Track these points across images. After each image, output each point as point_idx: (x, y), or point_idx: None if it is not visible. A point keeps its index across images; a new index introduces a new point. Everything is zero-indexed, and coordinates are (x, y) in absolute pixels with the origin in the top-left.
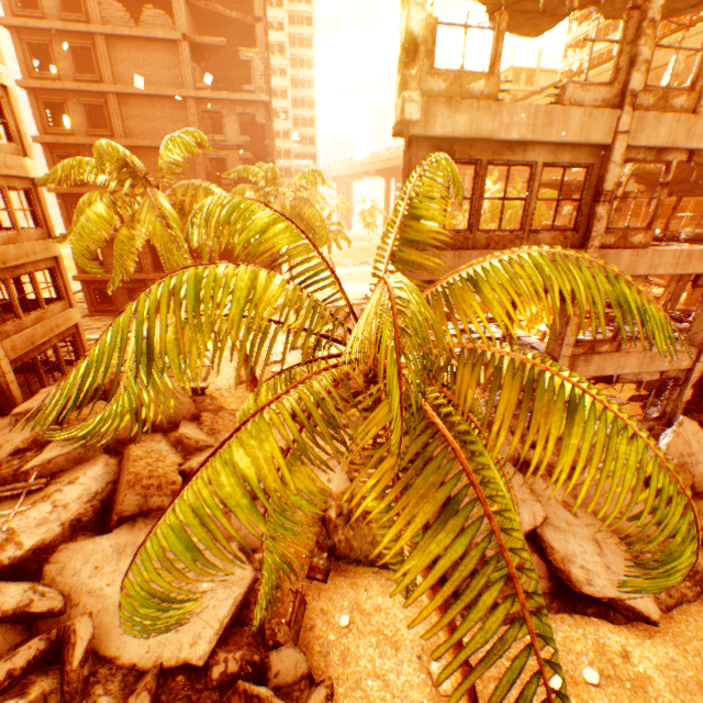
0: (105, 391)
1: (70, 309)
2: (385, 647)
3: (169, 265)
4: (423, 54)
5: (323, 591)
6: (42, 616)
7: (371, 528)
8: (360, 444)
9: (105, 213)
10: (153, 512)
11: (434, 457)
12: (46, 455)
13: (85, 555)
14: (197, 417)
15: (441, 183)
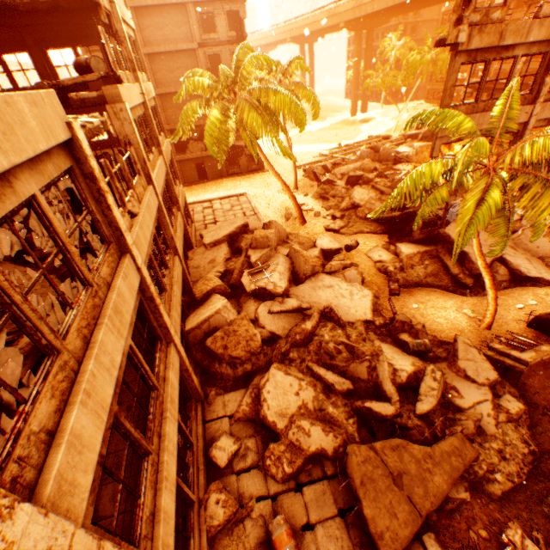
0: (248, 227)
1: (181, 185)
2: (439, 310)
3: (254, 146)
4: (473, 2)
5: (398, 299)
6: (304, 310)
7: (415, 271)
8: (511, 192)
9: (219, 116)
10: (315, 274)
11: (548, 187)
12: (255, 255)
13: (301, 291)
14: (287, 238)
15: (518, 92)
